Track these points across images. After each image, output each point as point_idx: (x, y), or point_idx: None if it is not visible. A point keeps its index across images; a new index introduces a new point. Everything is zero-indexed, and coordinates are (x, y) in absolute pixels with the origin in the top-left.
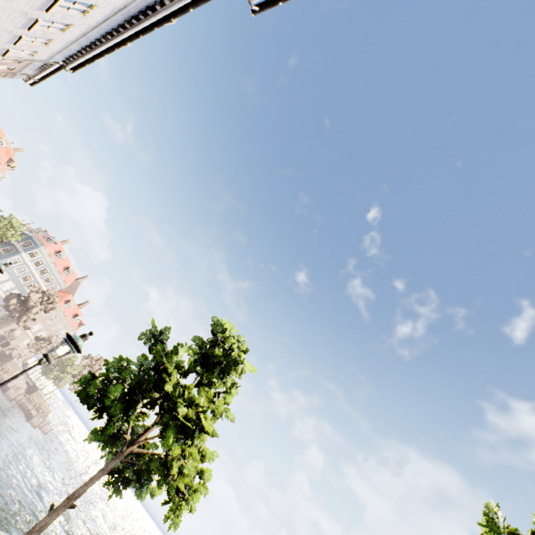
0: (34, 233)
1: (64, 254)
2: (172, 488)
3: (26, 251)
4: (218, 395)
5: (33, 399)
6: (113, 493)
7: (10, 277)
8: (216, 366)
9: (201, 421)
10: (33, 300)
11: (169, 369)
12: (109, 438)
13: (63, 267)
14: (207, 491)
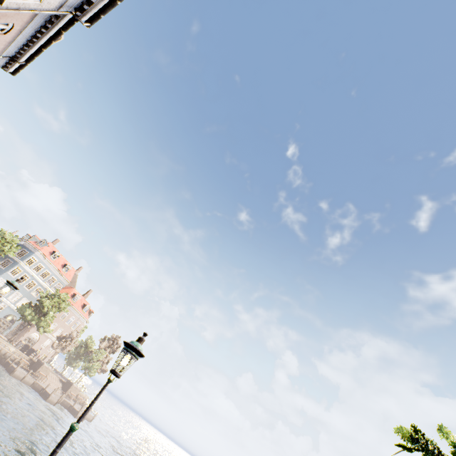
0: (25, 241)
1: (59, 253)
2: None
3: (23, 260)
4: None
5: (71, 393)
6: None
7: None
8: None
9: None
10: (45, 305)
11: None
12: None
13: (60, 265)
14: None
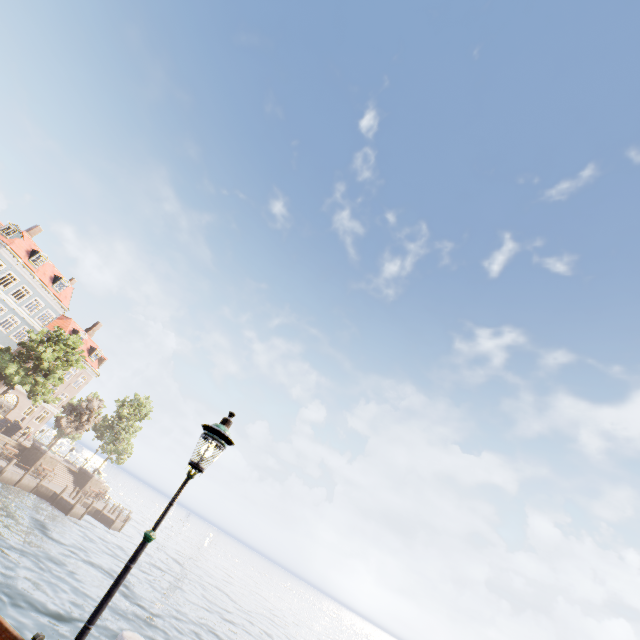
0: None
1: (45, 256)
2: None
3: None
4: None
5: (91, 490)
6: None
7: None
8: None
9: None
10: (45, 358)
11: None
12: None
13: (48, 278)
14: None
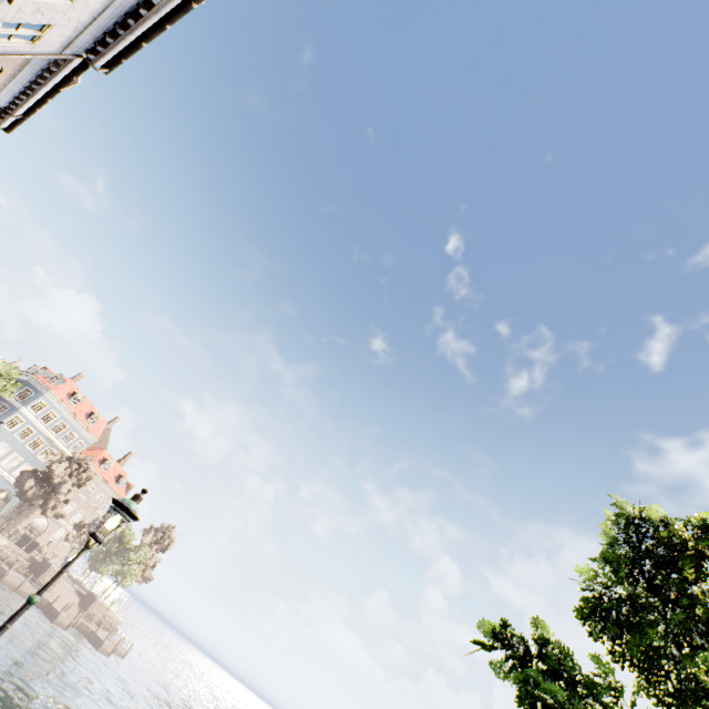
0: (31, 376)
1: (82, 395)
2: None
3: (25, 404)
4: None
5: (94, 613)
6: None
7: (12, 447)
8: None
9: None
10: (57, 475)
11: None
12: None
13: (84, 414)
14: None
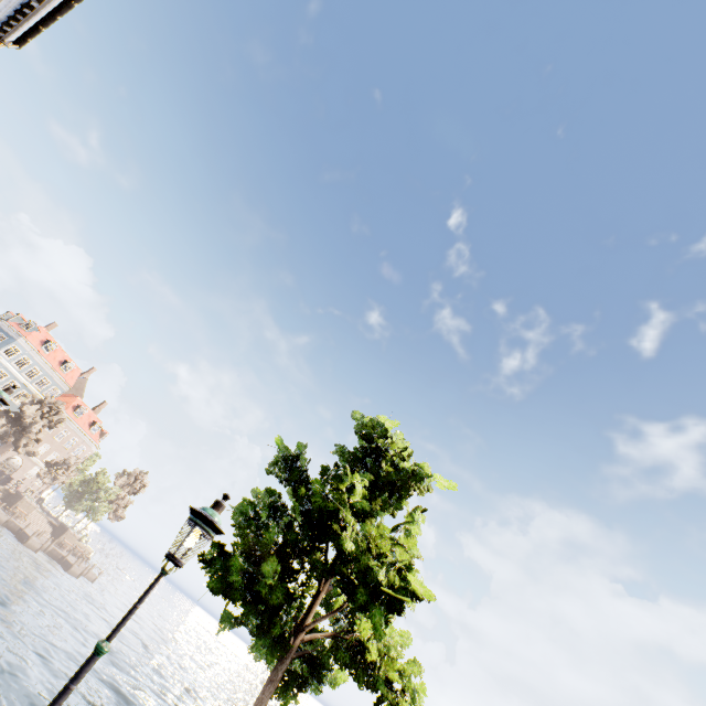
0: (3, 321)
1: (55, 344)
2: (381, 684)
3: None
4: (396, 528)
5: (65, 542)
6: (285, 702)
7: None
8: (387, 489)
9: (407, 583)
10: (28, 415)
11: (346, 519)
12: (273, 638)
13: (57, 361)
14: (421, 670)
